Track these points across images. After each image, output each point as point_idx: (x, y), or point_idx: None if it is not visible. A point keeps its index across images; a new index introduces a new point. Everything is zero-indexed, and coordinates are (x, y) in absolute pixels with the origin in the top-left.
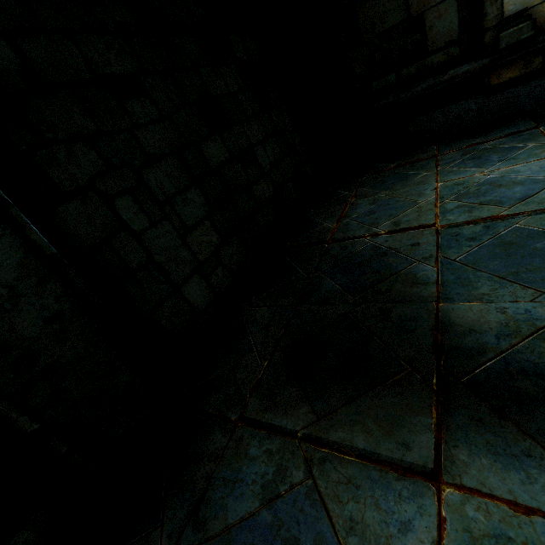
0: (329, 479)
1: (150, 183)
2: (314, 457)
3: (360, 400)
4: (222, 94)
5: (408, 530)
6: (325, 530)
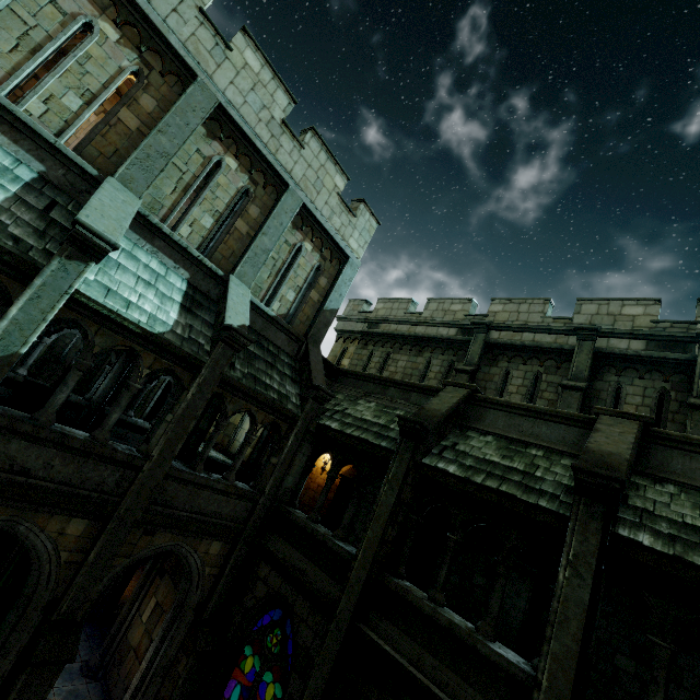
0: None
1: None
2: None
3: None
4: None
5: None
6: None
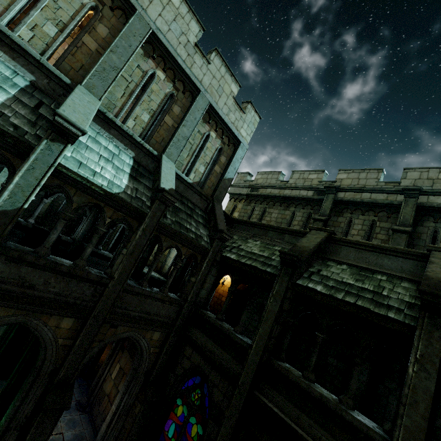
0: None
1: None
2: None
3: None
4: None
5: None
6: None
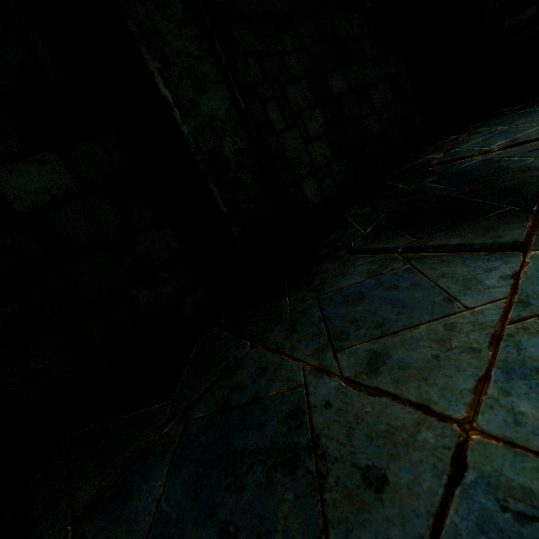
0: (425, 263)
1: (289, 97)
2: (412, 257)
3: (458, 227)
4: (348, 36)
5: (492, 270)
6: (420, 280)
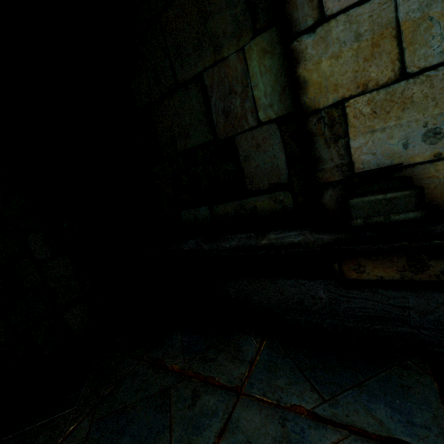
0: None
1: None
2: None
3: None
4: None
5: None
6: None
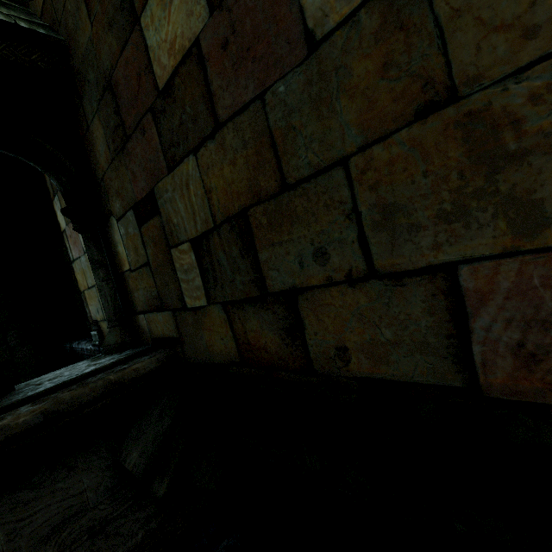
0: None
1: None
2: None
3: None
4: None
5: None
6: None
